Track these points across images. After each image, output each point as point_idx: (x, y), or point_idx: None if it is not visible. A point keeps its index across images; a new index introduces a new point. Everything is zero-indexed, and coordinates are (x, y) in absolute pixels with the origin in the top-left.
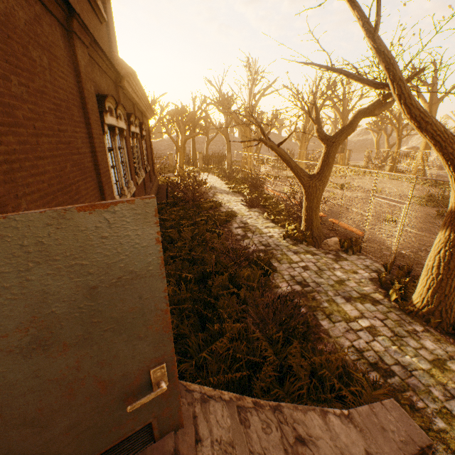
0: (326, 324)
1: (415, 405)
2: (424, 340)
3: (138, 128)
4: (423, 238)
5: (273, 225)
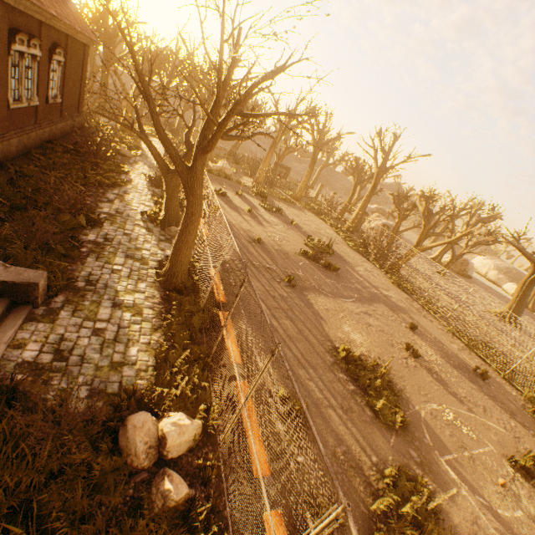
0: (91, 260)
1: (85, 296)
2: (143, 284)
3: (38, 49)
4: (258, 257)
5: (151, 205)
